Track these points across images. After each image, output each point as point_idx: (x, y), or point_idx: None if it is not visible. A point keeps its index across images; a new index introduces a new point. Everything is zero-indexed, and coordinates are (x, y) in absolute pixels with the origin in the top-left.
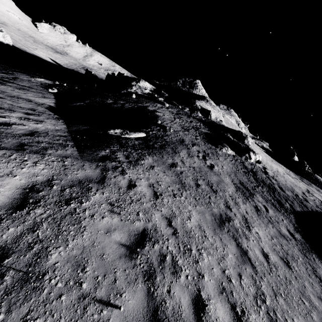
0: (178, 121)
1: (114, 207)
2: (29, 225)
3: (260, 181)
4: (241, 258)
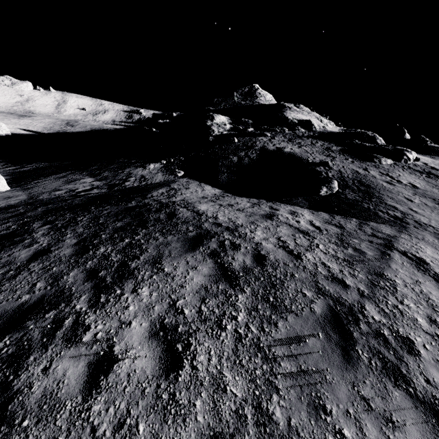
0: (307, 149)
1: None
2: None
3: None
4: None
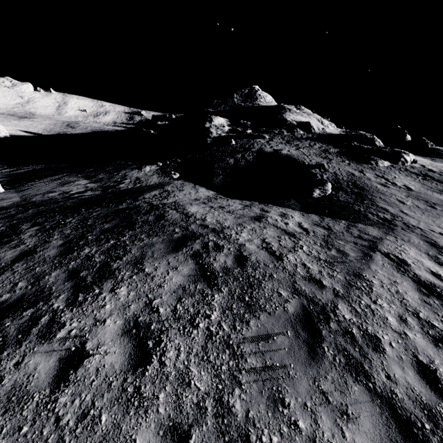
0: (305, 151)
1: None
2: None
3: None
4: None
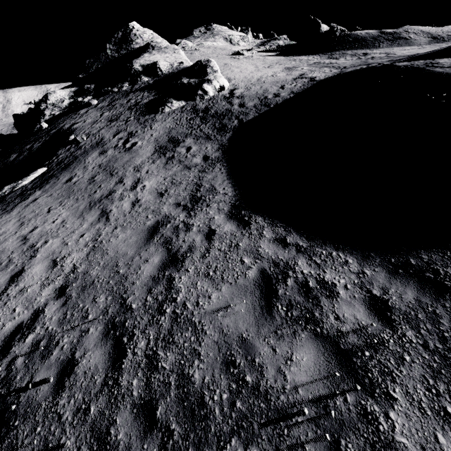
0: (107, 114)
1: None
2: None
3: (209, 117)
4: (98, 221)
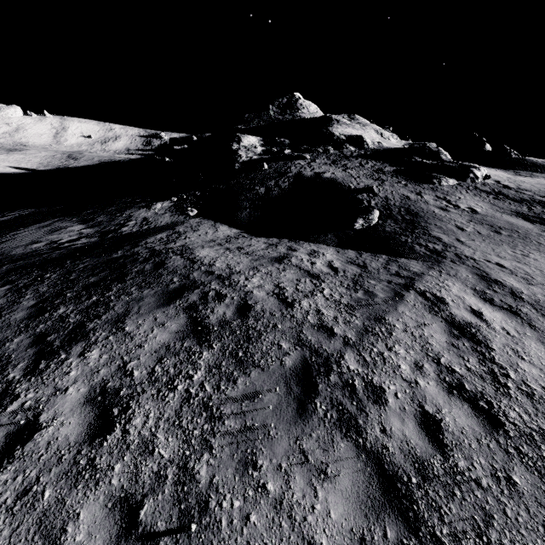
0: (353, 172)
1: (535, 285)
2: (544, 319)
3: (521, 201)
4: None
